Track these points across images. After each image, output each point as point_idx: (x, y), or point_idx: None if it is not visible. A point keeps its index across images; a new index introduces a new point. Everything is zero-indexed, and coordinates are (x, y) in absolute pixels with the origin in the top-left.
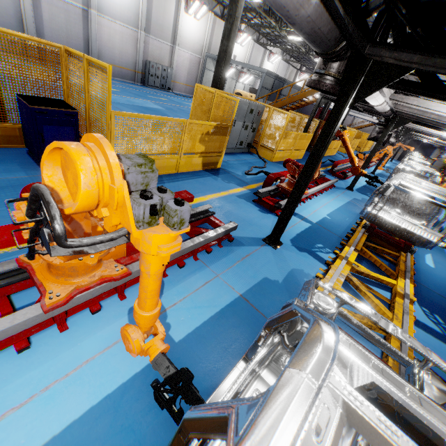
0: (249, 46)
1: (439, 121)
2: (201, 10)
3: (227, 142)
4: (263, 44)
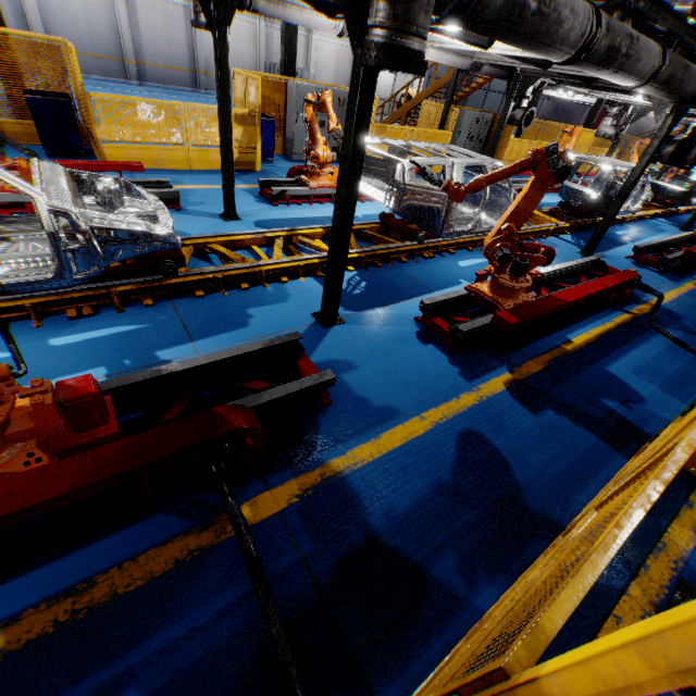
0: None
1: (519, 65)
2: None
3: (260, 135)
4: None
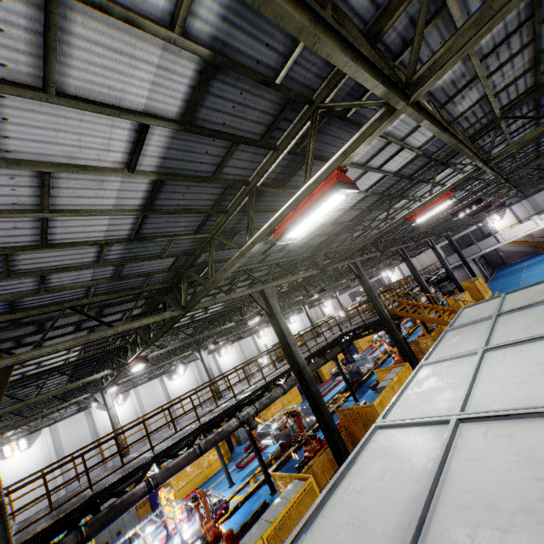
0: (270, 331)
1: None
2: (228, 349)
3: (227, 445)
4: None
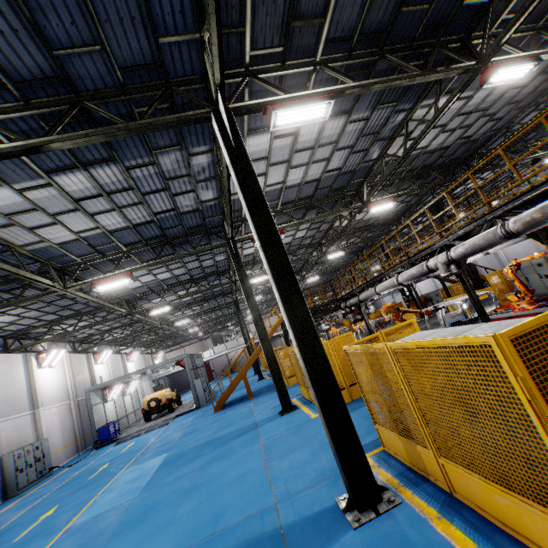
0: (108, 360)
1: None
2: (59, 355)
3: None
4: (122, 350)
